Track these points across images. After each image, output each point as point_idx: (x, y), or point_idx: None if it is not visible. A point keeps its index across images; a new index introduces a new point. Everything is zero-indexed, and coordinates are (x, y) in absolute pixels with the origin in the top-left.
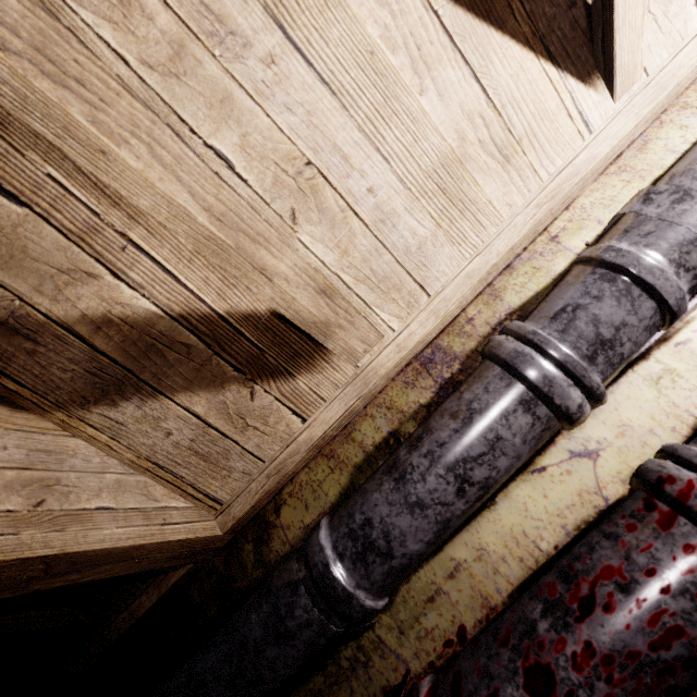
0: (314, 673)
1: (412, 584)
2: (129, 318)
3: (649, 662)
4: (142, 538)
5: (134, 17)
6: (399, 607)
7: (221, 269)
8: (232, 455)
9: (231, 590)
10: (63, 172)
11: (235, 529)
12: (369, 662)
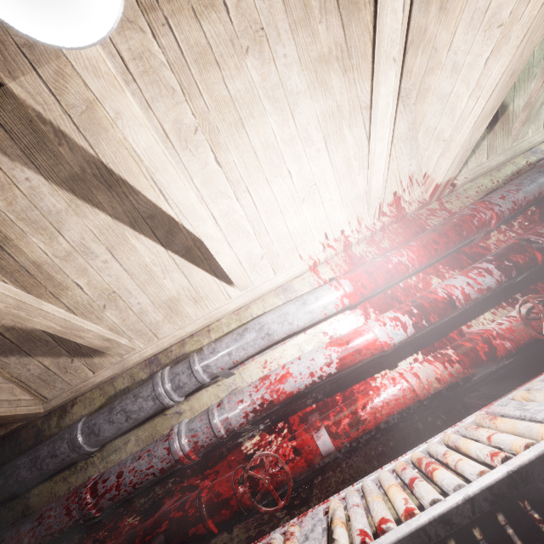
0: (66, 470)
1: (112, 444)
2: (23, 328)
3: (144, 472)
4: (6, 412)
5: (54, 243)
6: (105, 451)
7: None
8: (57, 381)
9: (42, 435)
10: (10, 280)
11: (51, 410)
12: (88, 468)
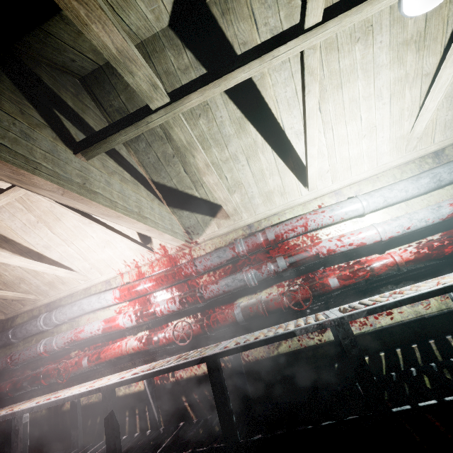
0: (11, 345)
1: (27, 339)
2: None
3: (27, 356)
4: None
5: None
6: (25, 341)
7: (6, 286)
8: (9, 308)
9: (5, 328)
10: None
11: (9, 318)
12: (18, 346)
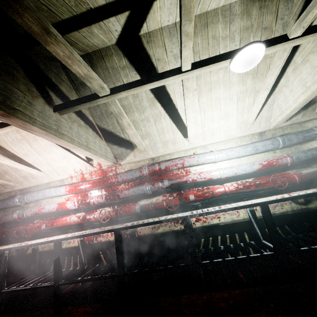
0: None
1: (6, 209)
2: None
3: (6, 219)
4: None
5: None
6: (4, 210)
7: None
8: None
9: None
10: None
11: None
12: None
